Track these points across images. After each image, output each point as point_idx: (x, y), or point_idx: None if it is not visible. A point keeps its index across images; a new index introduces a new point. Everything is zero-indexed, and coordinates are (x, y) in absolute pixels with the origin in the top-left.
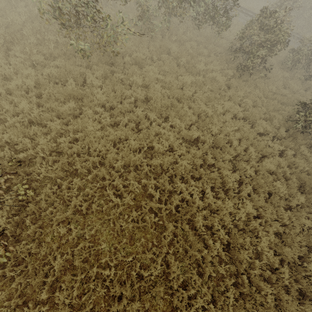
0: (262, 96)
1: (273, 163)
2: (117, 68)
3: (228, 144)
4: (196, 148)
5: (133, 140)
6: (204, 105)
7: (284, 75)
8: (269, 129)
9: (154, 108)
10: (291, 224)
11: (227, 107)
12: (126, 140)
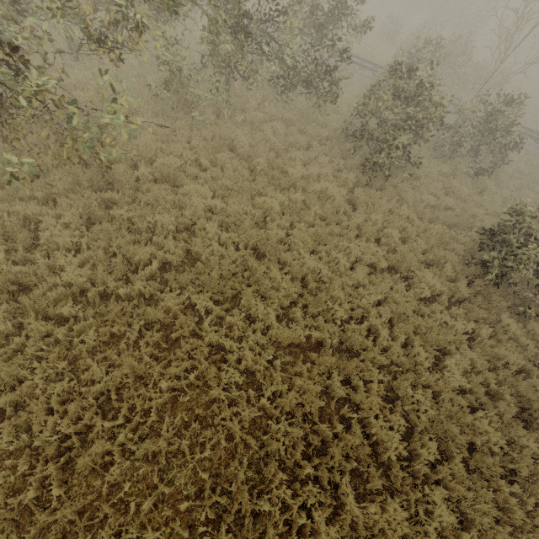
0: (414, 218)
1: (462, 365)
2: (119, 194)
3: (370, 334)
4: (307, 361)
5: (160, 374)
6: (313, 255)
7: (442, 169)
8: (441, 288)
9: (205, 282)
10: (529, 521)
11: (357, 253)
12: (141, 376)
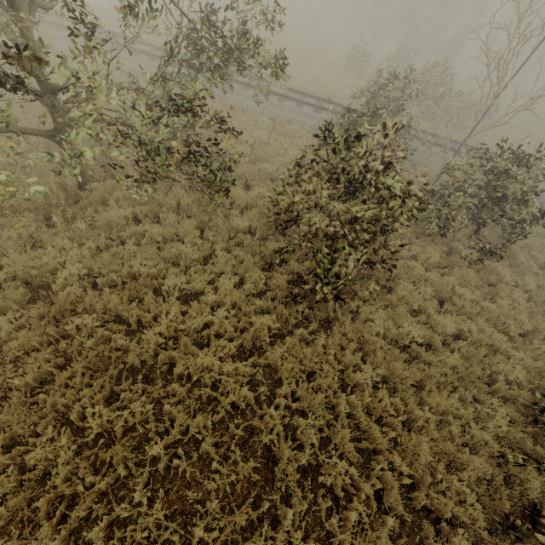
0: (385, 400)
1: None
2: None
3: None
4: None
5: None
6: None
7: (430, 257)
8: None
9: None
10: None
11: None
12: None
